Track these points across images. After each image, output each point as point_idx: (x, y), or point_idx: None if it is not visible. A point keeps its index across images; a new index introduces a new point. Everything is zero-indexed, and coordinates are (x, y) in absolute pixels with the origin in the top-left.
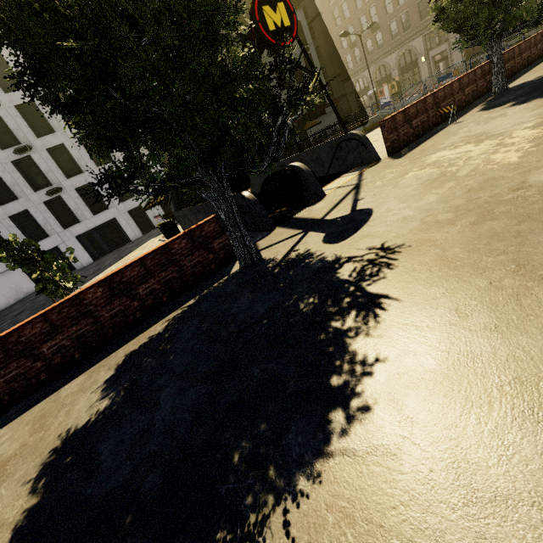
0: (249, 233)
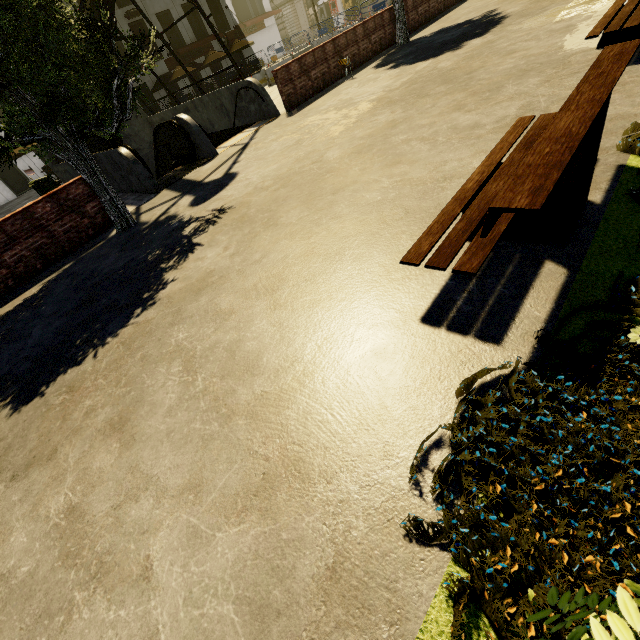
0: (138, 196)
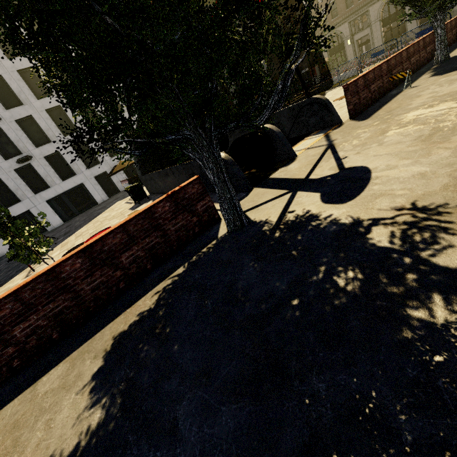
0: None
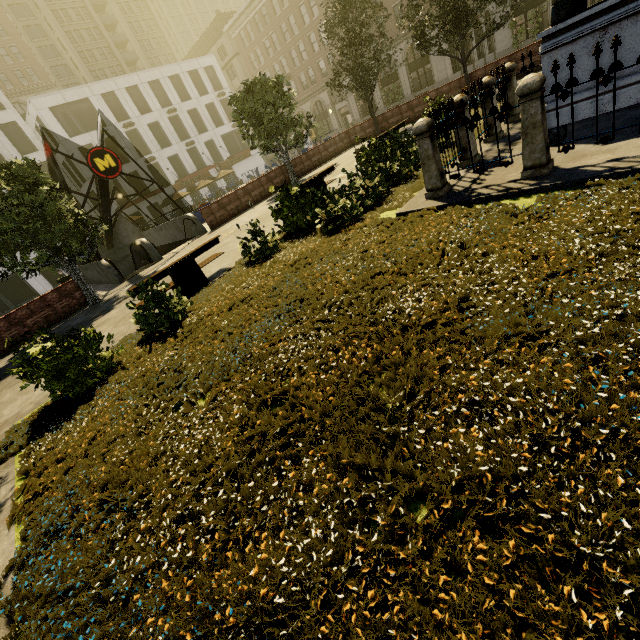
0: (113, 285)
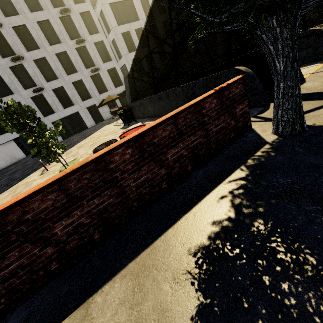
0: None
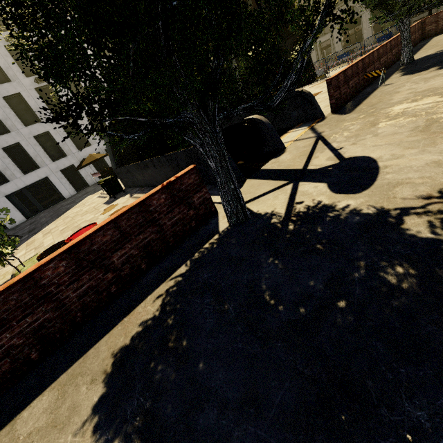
0: (212, 186)
